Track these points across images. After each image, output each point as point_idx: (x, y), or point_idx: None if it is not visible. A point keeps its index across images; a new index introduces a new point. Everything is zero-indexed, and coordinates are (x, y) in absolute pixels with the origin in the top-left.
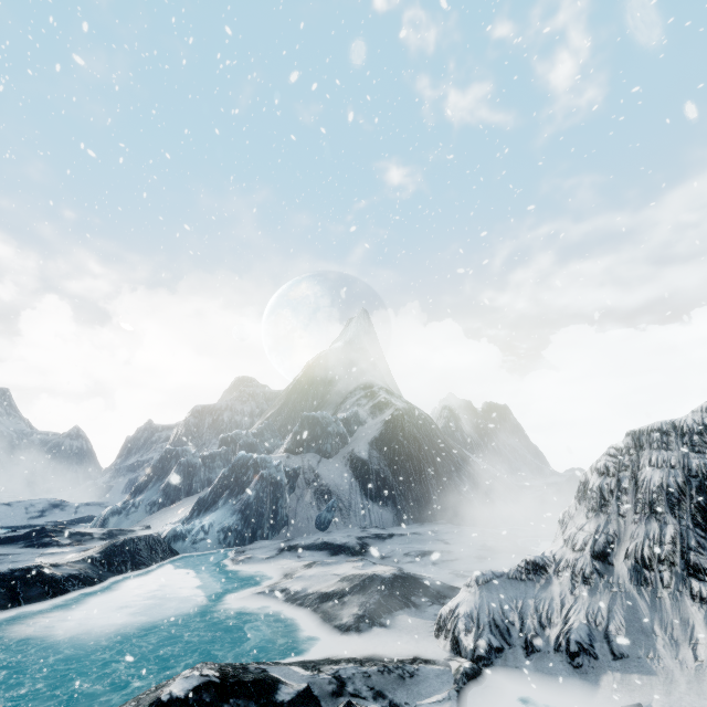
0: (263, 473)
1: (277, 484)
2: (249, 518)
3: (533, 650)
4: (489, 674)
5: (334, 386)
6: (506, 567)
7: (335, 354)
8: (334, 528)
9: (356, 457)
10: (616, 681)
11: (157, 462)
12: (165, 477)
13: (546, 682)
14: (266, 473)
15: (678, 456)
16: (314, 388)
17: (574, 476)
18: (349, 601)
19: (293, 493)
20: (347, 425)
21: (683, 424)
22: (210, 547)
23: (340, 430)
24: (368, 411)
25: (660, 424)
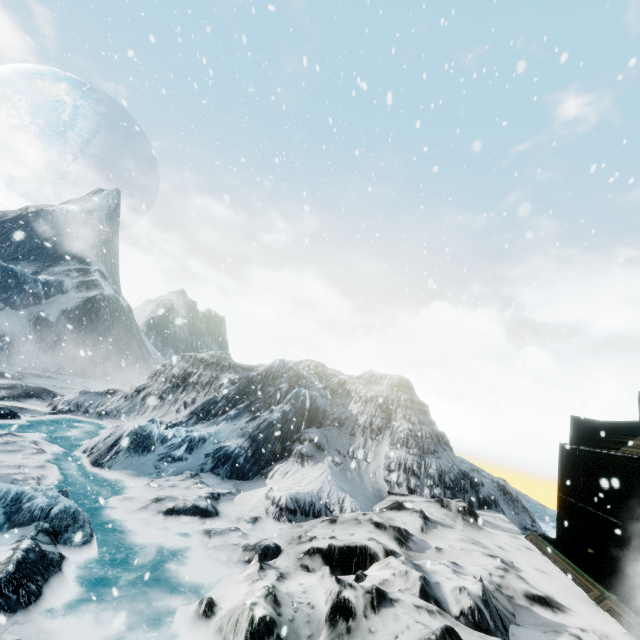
0: None
1: None
2: None
3: (87, 412)
4: (64, 416)
5: (49, 245)
6: None
7: (65, 215)
8: None
9: (43, 318)
10: (110, 420)
11: None
12: None
13: (85, 419)
14: None
15: (188, 366)
16: (24, 237)
17: None
18: (1, 391)
19: None
20: (47, 289)
21: (198, 356)
22: None
23: (38, 291)
24: (75, 284)
25: (193, 354)
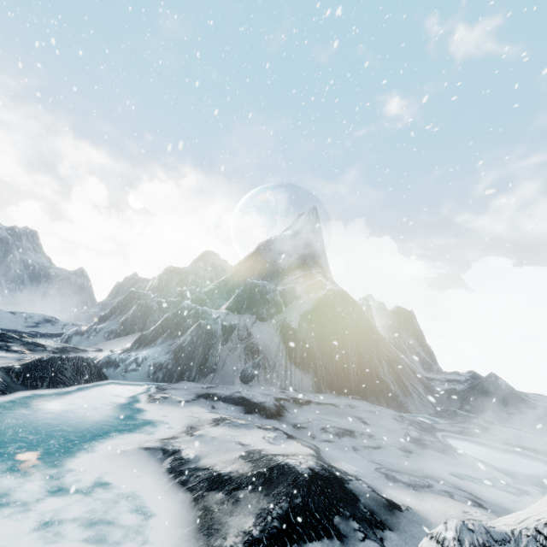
0: (201, 322)
1: (212, 334)
2: (180, 359)
3: None
4: None
5: (278, 265)
6: (438, 471)
7: (283, 239)
8: (256, 383)
9: (287, 325)
10: None
11: (122, 299)
12: (125, 313)
13: None
14: (204, 323)
15: None
16: (261, 264)
17: (487, 379)
18: (245, 501)
19: (225, 345)
20: (284, 297)
21: None
22: (138, 378)
23: (277, 299)
24: (304, 289)
25: None
